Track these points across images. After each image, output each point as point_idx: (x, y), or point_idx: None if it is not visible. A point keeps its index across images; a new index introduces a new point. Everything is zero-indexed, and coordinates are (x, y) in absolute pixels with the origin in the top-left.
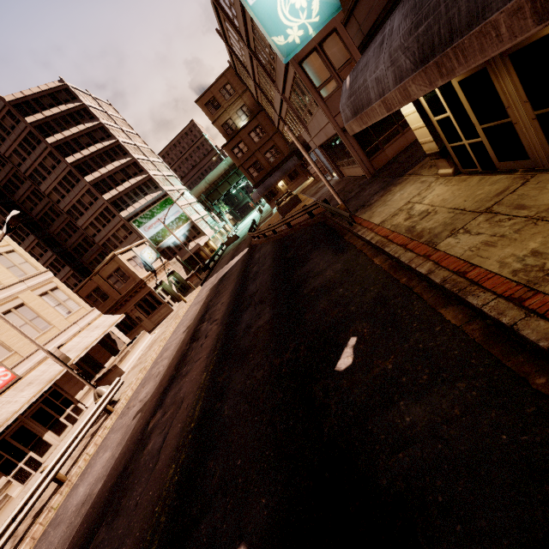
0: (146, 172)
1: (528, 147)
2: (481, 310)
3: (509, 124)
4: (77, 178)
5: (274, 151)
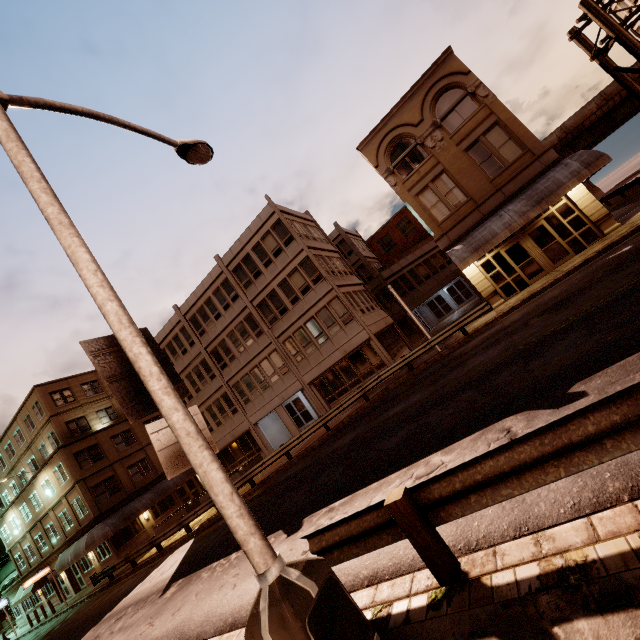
0: None
1: (542, 266)
2: (623, 237)
3: (532, 260)
4: None
5: (143, 465)
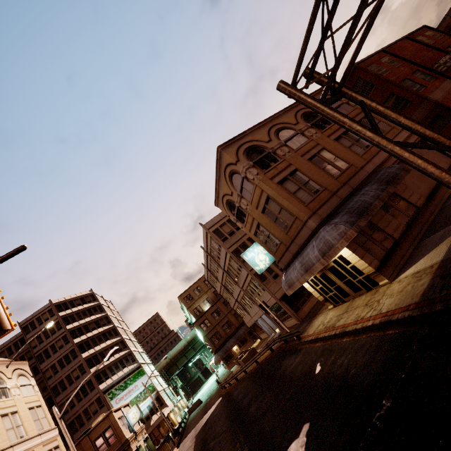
0: (128, 348)
1: (348, 292)
2: (350, 331)
3: (339, 286)
4: (76, 355)
5: (228, 324)
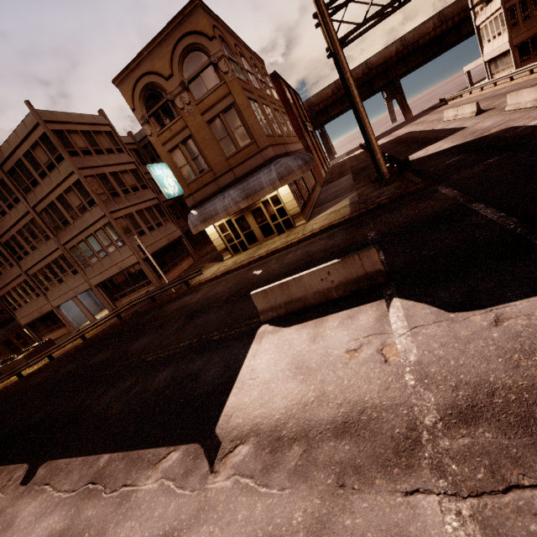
0: None
1: (258, 237)
2: (282, 248)
3: (252, 231)
4: None
5: None
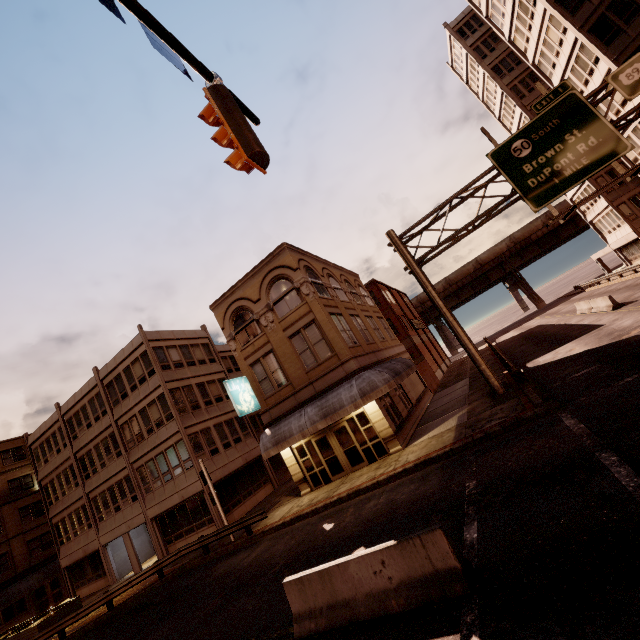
0: None
1: (343, 465)
2: (366, 487)
3: (335, 456)
4: None
5: (1, 562)
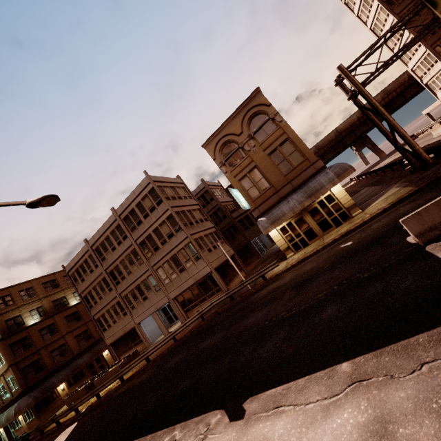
0: None
1: (317, 233)
2: (355, 227)
3: (310, 228)
4: None
5: (62, 349)
